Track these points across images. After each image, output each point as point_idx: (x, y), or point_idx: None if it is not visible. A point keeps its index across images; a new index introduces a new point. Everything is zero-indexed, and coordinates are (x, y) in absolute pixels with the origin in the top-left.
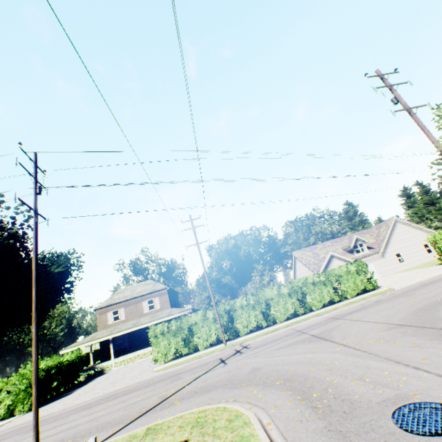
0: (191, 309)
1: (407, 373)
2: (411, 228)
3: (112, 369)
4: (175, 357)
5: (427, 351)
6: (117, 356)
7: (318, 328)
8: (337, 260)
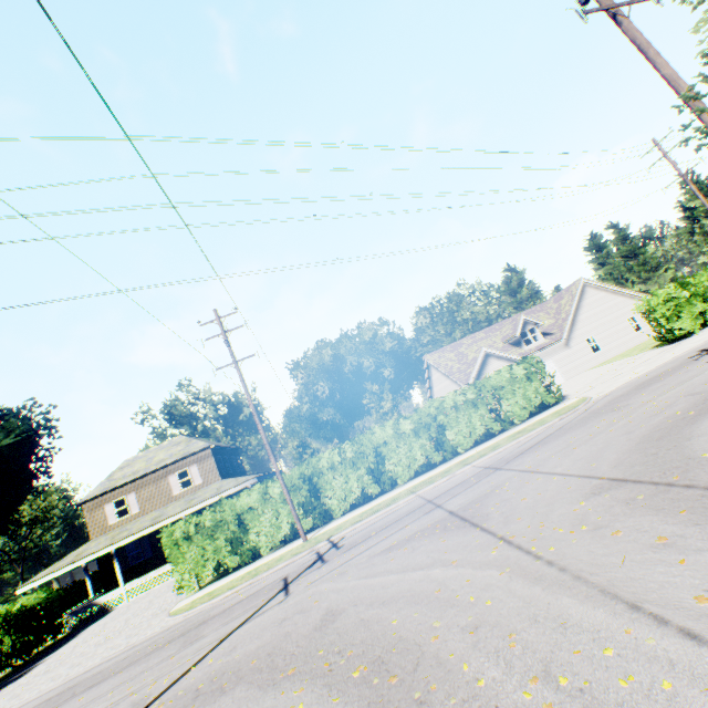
0: (255, 478)
1: (670, 658)
2: (608, 294)
3: (123, 602)
4: (222, 572)
5: (702, 564)
6: (134, 577)
7: (463, 494)
8: (496, 360)
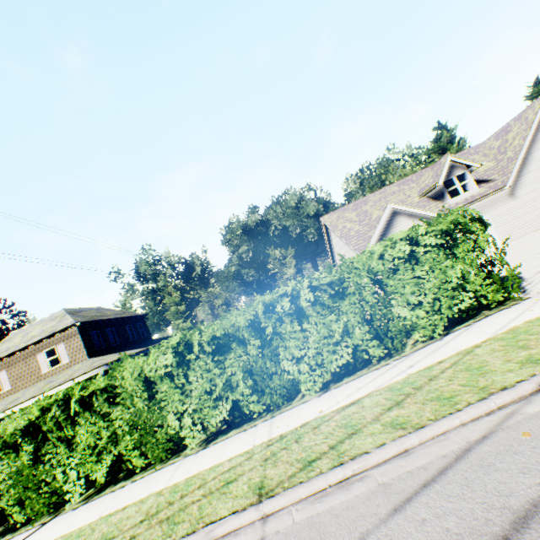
0: (103, 366)
1: None
2: None
3: None
4: None
5: None
6: None
7: None
8: (406, 219)
